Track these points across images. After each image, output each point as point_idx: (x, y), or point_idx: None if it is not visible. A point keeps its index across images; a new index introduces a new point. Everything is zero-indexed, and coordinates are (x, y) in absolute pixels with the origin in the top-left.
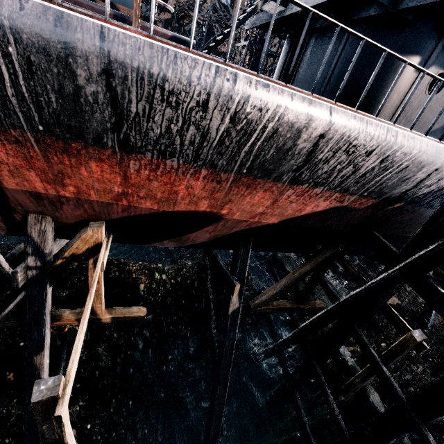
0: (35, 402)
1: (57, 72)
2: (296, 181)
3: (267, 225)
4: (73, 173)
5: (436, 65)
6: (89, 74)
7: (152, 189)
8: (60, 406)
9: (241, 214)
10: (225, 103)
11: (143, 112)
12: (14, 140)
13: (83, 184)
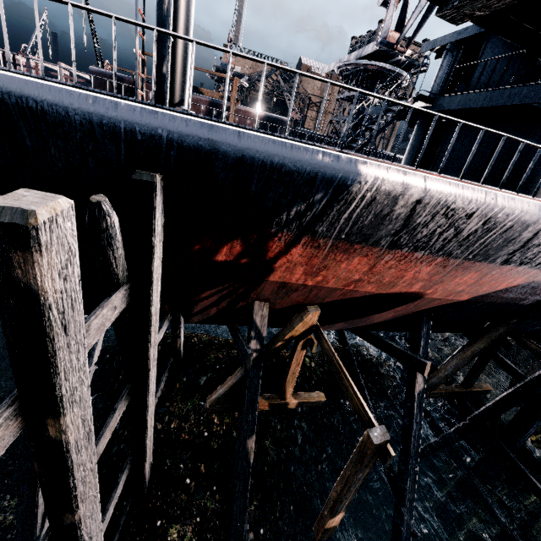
0: (376, 444)
1: (385, 203)
2: (506, 262)
3: (455, 302)
4: (333, 266)
5: None
6: (405, 203)
7: (385, 275)
8: (390, 449)
9: (441, 293)
10: (485, 213)
11: (424, 222)
12: (316, 245)
13: (333, 274)
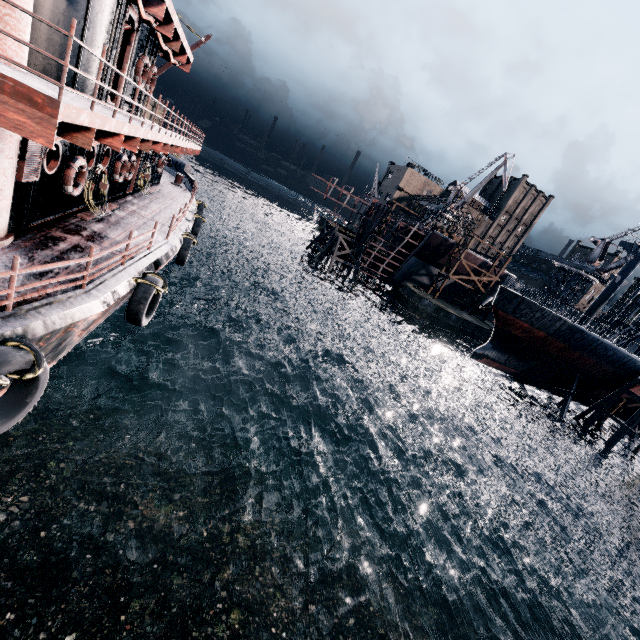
0: None
1: None
2: None
3: None
4: None
5: None
6: None
7: None
8: None
9: None
10: None
11: None
12: None
13: None
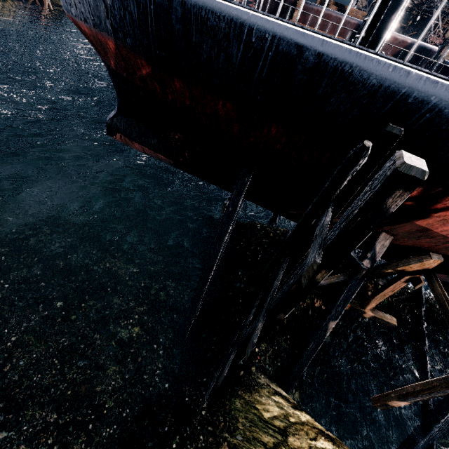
0: None
1: None
2: None
3: None
4: None
5: None
6: None
7: None
8: None
9: None
10: None
11: None
12: None
13: None
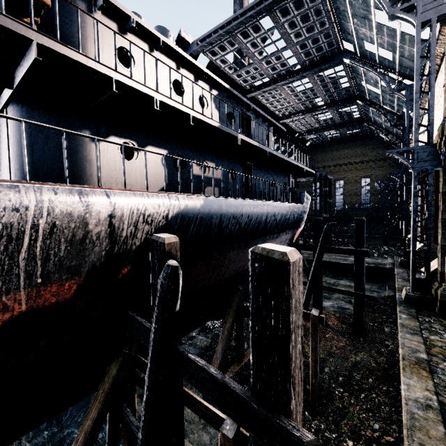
0: None
1: None
2: None
3: None
4: None
5: (114, 136)
6: None
7: None
8: None
9: None
10: None
11: None
12: None
13: None
